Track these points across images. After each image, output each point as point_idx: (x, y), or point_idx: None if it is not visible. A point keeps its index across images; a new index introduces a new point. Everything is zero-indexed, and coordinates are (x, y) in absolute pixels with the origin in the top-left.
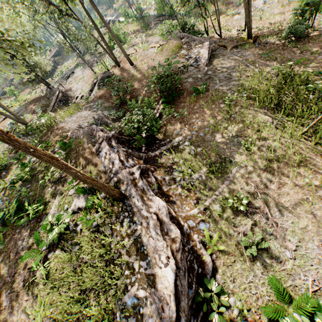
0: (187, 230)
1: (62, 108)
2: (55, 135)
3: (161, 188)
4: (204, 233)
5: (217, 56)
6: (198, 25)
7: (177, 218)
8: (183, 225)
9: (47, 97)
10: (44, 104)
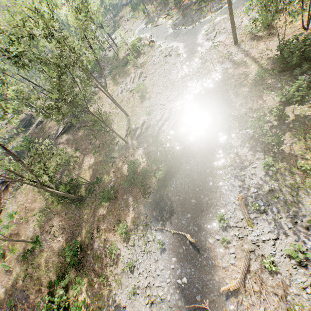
0: (2, 201)
1: (22, 133)
2: (3, 154)
3: (9, 188)
4: (6, 204)
5: (68, 131)
6: (97, 93)
7: (2, 198)
8: (2, 200)
9: (23, 120)
10: (18, 128)
